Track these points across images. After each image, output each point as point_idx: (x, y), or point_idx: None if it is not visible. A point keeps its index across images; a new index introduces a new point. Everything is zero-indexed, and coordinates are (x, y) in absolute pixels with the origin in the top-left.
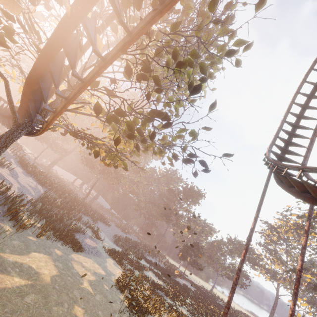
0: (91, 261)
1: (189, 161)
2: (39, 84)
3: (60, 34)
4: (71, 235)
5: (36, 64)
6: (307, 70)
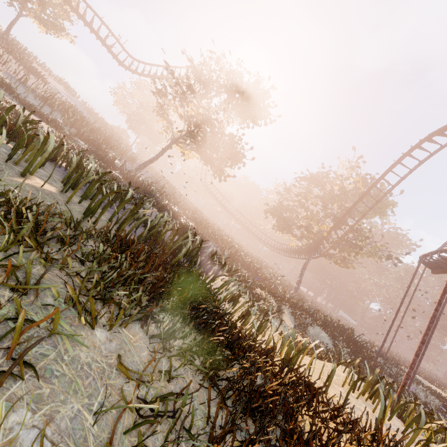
0: None
1: (389, 259)
2: (318, 247)
3: (324, 238)
4: (329, 316)
5: (317, 244)
6: None
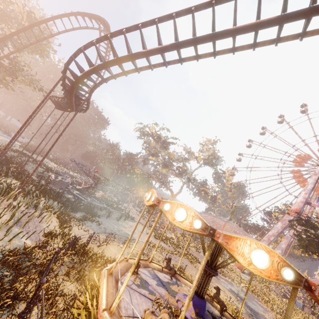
0: (4, 137)
1: (41, 91)
2: None
3: None
4: None
5: None
6: (96, 59)
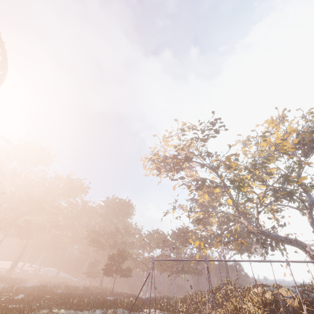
0: None
1: None
2: None
3: None
4: None
5: None
6: None
